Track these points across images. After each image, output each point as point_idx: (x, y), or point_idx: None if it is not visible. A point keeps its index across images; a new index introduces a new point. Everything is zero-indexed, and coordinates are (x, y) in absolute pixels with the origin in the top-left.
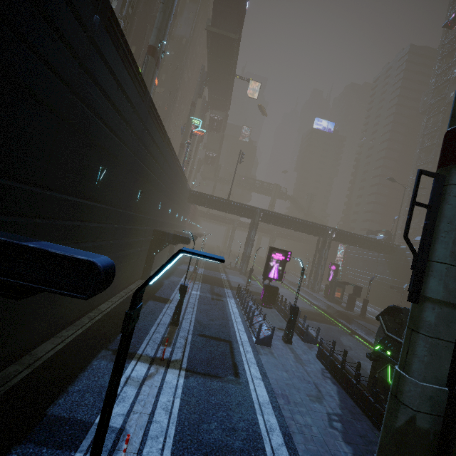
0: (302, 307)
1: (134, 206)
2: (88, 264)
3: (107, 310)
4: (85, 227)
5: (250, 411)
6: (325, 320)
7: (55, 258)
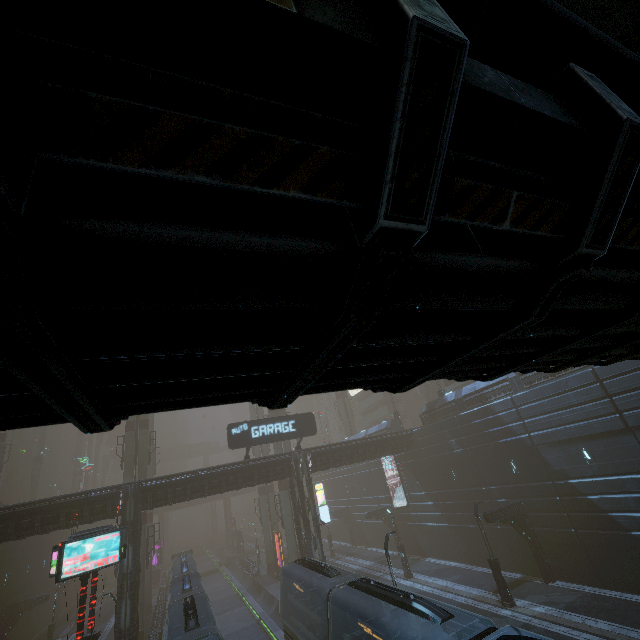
0: (205, 571)
1: (42, 572)
2: (45, 595)
3: (36, 638)
4: (25, 595)
5: (105, 625)
6: (214, 572)
7: (38, 597)
